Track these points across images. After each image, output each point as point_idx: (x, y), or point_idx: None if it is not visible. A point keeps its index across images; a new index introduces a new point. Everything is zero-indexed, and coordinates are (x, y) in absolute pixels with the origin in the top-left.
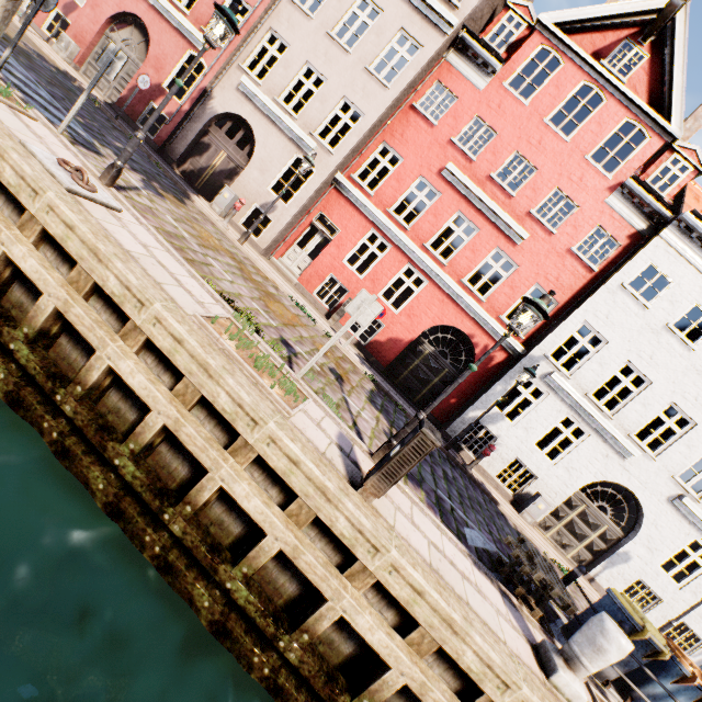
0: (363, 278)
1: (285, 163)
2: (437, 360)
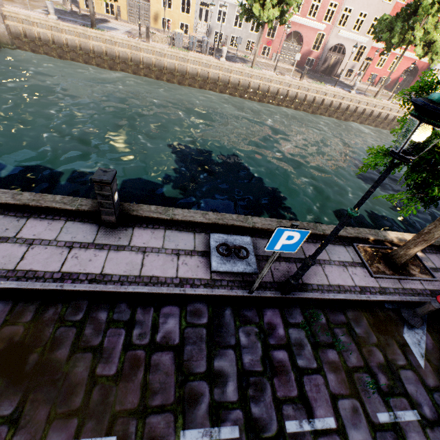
0: (382, 68)
1: (357, 50)
2: (405, 78)
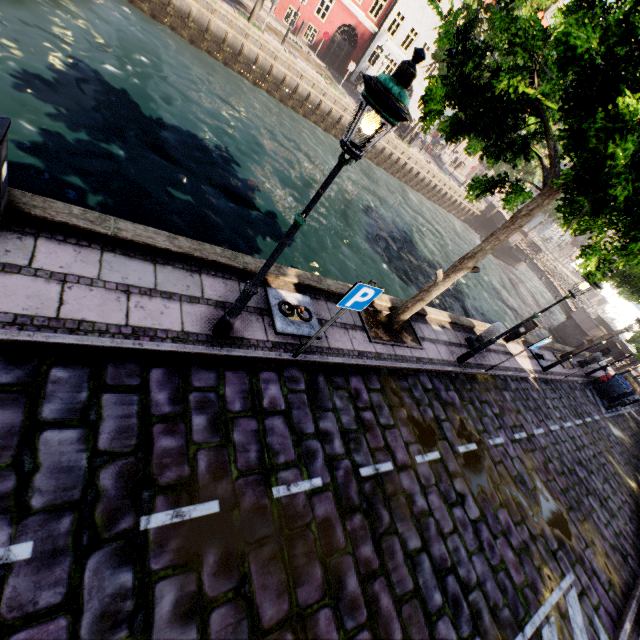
0: (306, 5)
1: None
2: (342, 44)
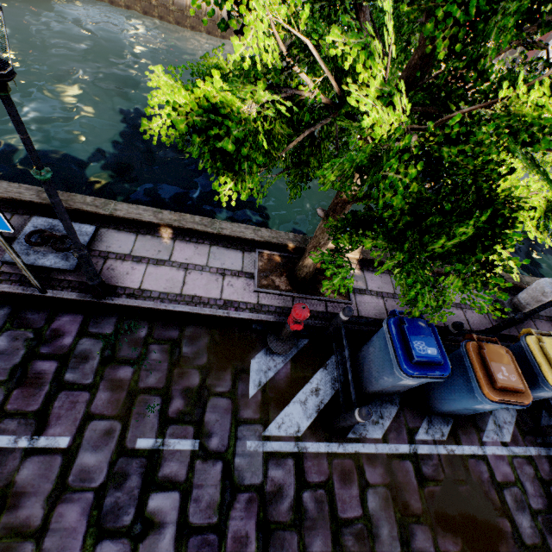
0: None
1: None
2: None
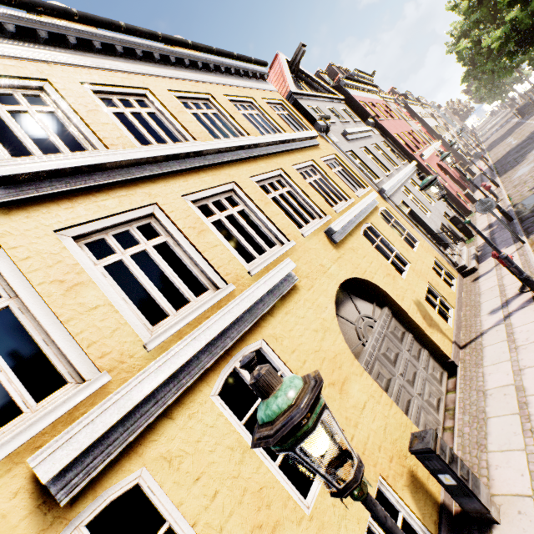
0: None
1: None
2: None
